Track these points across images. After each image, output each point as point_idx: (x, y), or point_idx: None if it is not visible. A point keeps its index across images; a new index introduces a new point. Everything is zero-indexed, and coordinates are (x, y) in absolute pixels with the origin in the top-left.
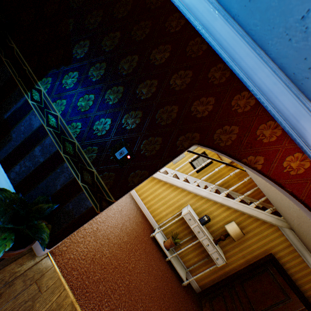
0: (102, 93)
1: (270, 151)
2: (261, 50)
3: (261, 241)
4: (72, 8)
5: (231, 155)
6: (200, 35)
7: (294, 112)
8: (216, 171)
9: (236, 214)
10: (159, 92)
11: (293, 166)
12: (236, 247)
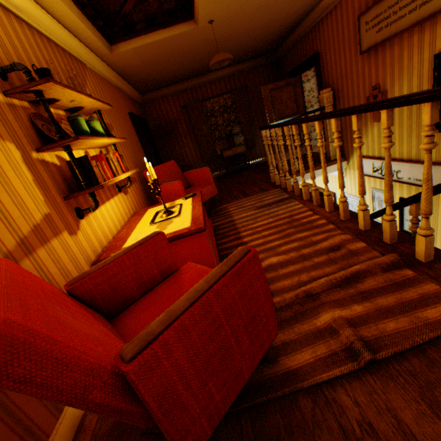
0: None
1: None
2: None
3: None
4: None
5: None
6: None
7: None
8: None
9: None
10: None
11: None
12: None
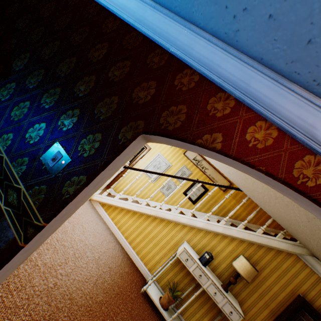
0: (39, 97)
1: (228, 125)
2: (191, 24)
3: (282, 278)
4: (16, 31)
5: (183, 138)
6: (135, 30)
7: (241, 76)
8: (214, 199)
9: (243, 245)
10: (97, 86)
11: (259, 138)
12: (254, 292)
